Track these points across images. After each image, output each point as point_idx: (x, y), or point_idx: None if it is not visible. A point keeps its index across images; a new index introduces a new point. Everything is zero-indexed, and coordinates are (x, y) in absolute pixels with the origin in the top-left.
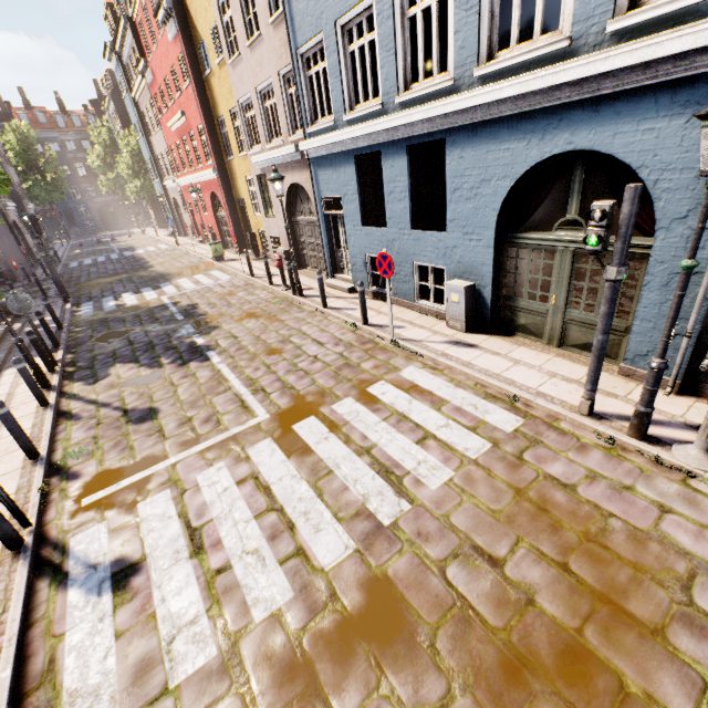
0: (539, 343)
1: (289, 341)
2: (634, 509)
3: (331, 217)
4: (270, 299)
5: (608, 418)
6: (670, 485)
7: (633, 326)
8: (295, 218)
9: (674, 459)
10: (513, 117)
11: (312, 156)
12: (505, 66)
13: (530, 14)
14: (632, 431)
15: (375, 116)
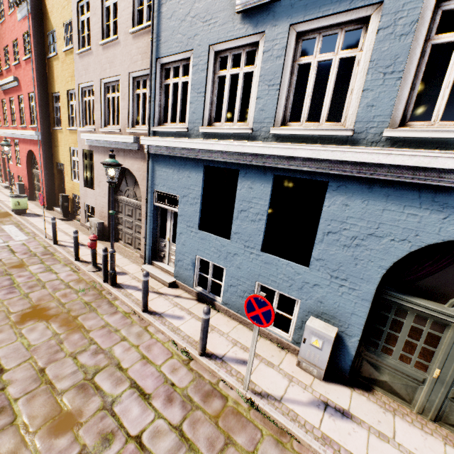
0: (407, 408)
1: (93, 386)
2: None
3: (160, 208)
4: (72, 282)
5: None
6: None
7: None
8: (117, 196)
9: None
10: (429, 187)
11: (153, 152)
12: (430, 136)
13: (298, 108)
14: None
15: (240, 138)
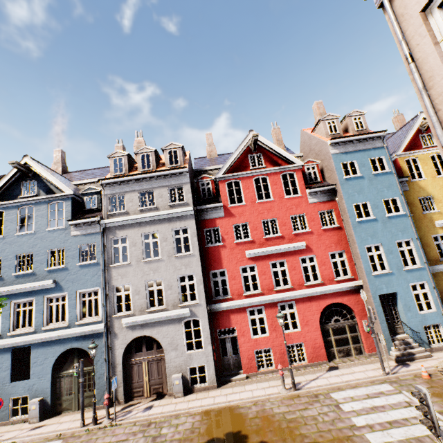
0: (72, 412)
1: None
2: (91, 442)
3: None
4: None
5: (89, 424)
6: (101, 431)
7: (96, 392)
8: None
9: (103, 424)
10: (56, 340)
11: None
12: (52, 328)
13: None
14: (94, 423)
15: None
